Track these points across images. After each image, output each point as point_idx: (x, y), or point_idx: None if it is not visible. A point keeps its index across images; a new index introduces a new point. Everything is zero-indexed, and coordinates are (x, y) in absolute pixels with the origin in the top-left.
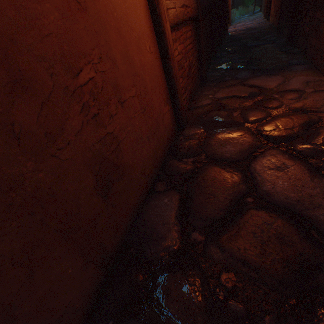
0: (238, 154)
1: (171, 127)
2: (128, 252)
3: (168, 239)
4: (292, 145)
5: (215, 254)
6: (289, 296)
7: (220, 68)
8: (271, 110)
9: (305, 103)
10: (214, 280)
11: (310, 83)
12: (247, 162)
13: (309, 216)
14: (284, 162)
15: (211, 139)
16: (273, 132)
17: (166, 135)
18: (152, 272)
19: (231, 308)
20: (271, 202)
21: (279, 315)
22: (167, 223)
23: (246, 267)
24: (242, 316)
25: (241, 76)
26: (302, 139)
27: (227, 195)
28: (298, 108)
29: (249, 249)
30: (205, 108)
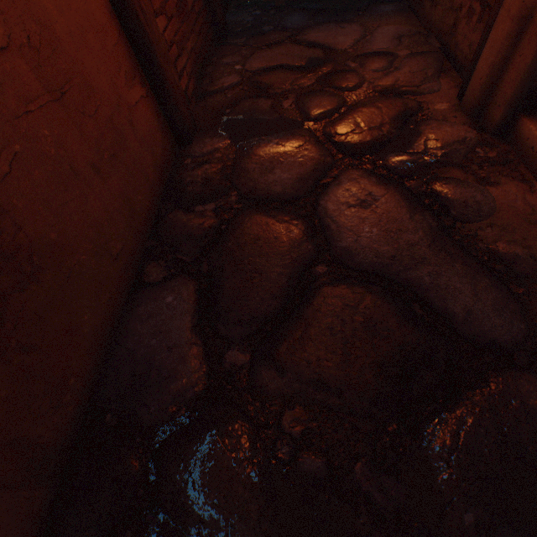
0: (297, 184)
1: (161, 139)
2: (102, 424)
3: (183, 377)
4: (382, 158)
5: (270, 382)
6: (387, 420)
7: (253, 5)
8: (347, 93)
9: (397, 77)
10: (272, 430)
11: (404, 40)
12: (312, 198)
13: (410, 281)
14: (371, 192)
15: (247, 160)
16: (351, 136)
17: (151, 158)
18: (157, 450)
19: (303, 469)
20: (354, 267)
21: (375, 455)
22: (178, 344)
23: (322, 391)
24: (321, 477)
25: (292, 23)
26: (396, 146)
27: (283, 268)
28: (388, 88)
29: (325, 359)
30: (229, 93)
